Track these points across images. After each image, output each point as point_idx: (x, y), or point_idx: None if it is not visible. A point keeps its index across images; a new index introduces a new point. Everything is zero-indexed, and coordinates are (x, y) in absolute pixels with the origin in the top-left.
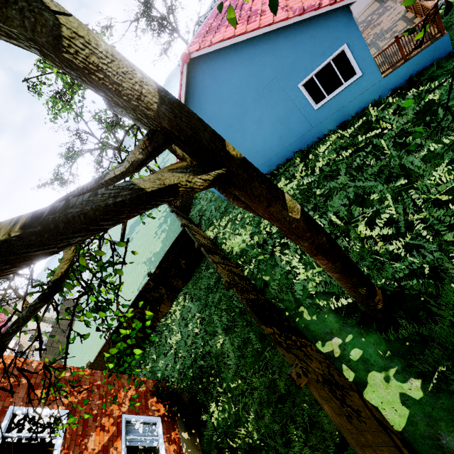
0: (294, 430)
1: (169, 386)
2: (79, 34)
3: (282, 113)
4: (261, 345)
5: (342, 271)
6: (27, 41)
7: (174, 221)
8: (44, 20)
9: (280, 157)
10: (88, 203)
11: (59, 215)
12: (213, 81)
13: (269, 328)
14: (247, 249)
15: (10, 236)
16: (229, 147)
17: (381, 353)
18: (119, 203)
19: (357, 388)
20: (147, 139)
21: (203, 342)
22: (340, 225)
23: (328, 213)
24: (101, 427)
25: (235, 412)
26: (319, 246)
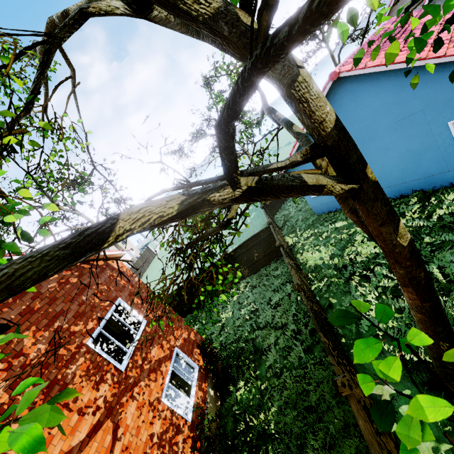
0: (312, 440)
1: (212, 348)
2: (306, 80)
3: (416, 146)
4: (306, 355)
5: (429, 314)
6: (275, 80)
7: (258, 217)
8: (292, 71)
9: (394, 191)
10: (280, 180)
11: (268, 182)
12: (352, 101)
13: (325, 338)
14: (322, 266)
15: (252, 185)
16: (368, 170)
17: (439, 423)
18: (293, 186)
19: (396, 440)
20: (309, 149)
21: (250, 330)
22: (441, 281)
23: (430, 264)
24: (161, 345)
25: (260, 398)
26: (414, 279)
